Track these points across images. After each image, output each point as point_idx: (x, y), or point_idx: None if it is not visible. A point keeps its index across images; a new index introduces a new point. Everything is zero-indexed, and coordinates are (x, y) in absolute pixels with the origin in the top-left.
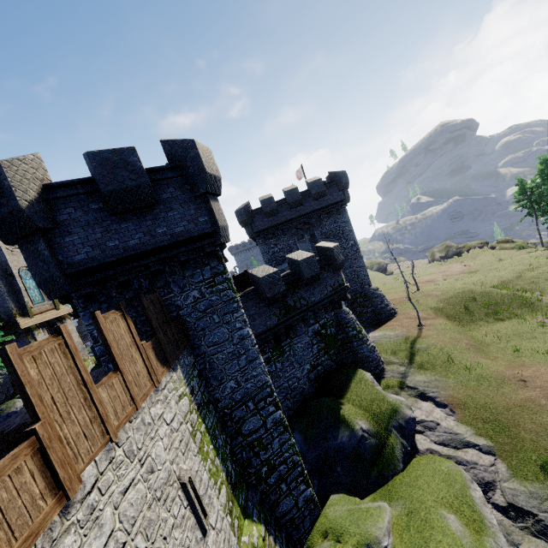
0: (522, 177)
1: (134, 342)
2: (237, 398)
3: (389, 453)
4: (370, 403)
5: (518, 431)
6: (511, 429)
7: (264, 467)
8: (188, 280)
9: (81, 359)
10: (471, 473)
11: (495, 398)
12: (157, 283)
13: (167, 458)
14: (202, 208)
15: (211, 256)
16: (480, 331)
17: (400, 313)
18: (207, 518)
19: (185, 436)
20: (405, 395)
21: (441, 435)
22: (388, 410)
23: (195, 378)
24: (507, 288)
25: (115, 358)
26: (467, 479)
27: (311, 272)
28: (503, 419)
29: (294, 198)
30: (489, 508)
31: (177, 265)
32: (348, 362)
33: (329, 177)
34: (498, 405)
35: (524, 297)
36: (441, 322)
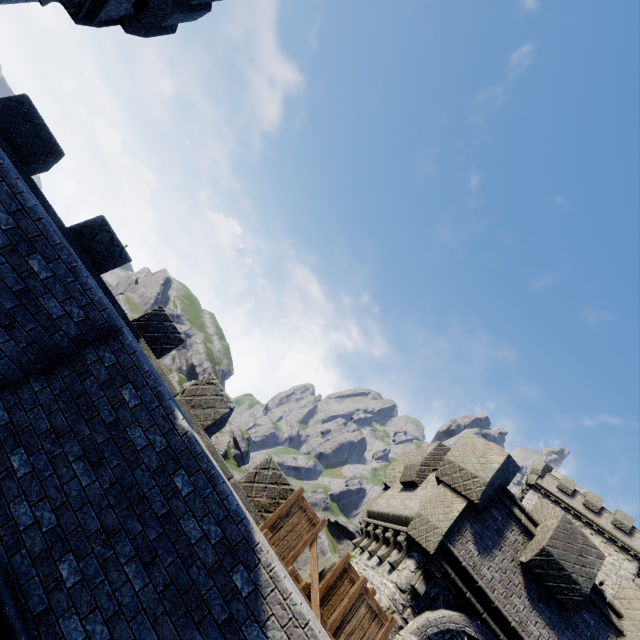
0: None
1: None
2: None
3: None
4: None
5: None
6: None
7: None
8: None
9: None
10: None
11: None
12: None
13: None
14: None
15: None
16: None
17: None
18: None
19: None
20: None
21: None
22: None
23: None
24: None
25: None
26: None
27: None
28: None
29: None
30: None
31: None
32: None
33: None
34: None
35: None
36: None
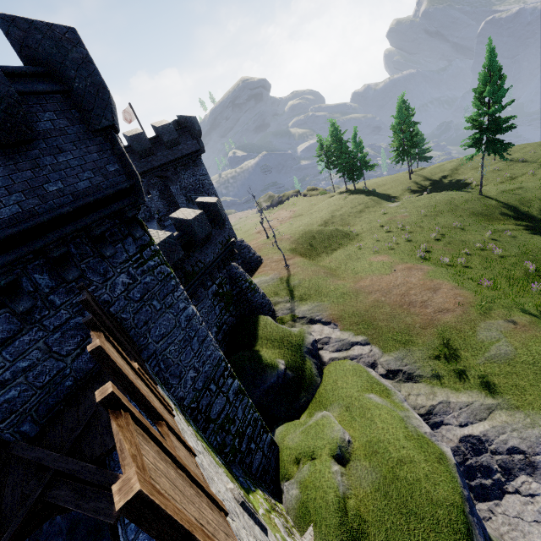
0: (320, 137)
1: (132, 371)
2: (200, 387)
3: (309, 374)
4: (281, 341)
5: (377, 323)
6: (373, 323)
7: (236, 440)
8: (109, 261)
9: (153, 430)
10: (361, 362)
11: (357, 306)
12: (66, 276)
13: (225, 489)
14: (107, 150)
15: (131, 223)
16: (326, 261)
17: (265, 259)
18: (260, 518)
19: (206, 454)
20: (299, 325)
21: (335, 345)
22: (298, 341)
23: (162, 386)
24: (328, 226)
25: (150, 404)
26: (364, 367)
27: (204, 231)
28: (366, 318)
29: (143, 145)
30: (383, 378)
31: (87, 241)
32: (246, 313)
33: (176, 122)
34: (361, 310)
35: (343, 230)
36: (300, 260)
